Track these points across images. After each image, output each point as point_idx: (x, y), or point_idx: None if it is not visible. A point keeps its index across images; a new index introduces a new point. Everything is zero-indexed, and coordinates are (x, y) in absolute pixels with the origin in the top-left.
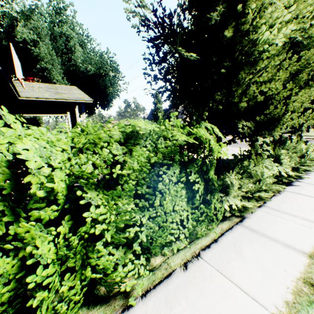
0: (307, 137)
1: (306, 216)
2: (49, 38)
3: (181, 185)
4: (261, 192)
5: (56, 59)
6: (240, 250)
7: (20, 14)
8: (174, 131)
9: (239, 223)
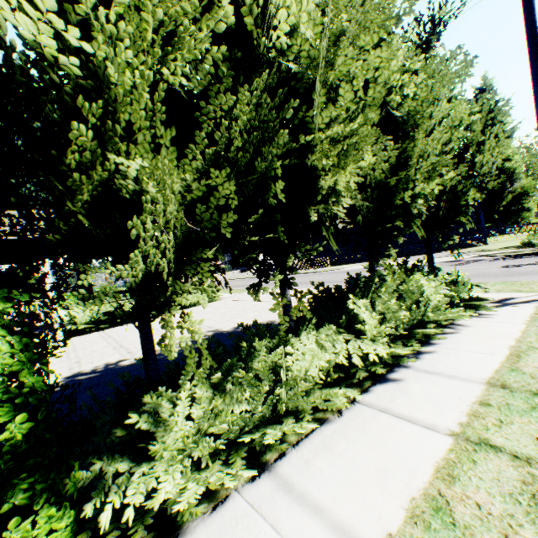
0: (481, 253)
1: (348, 511)
2: None
3: None
4: (285, 420)
5: None
6: None
7: None
8: None
9: None
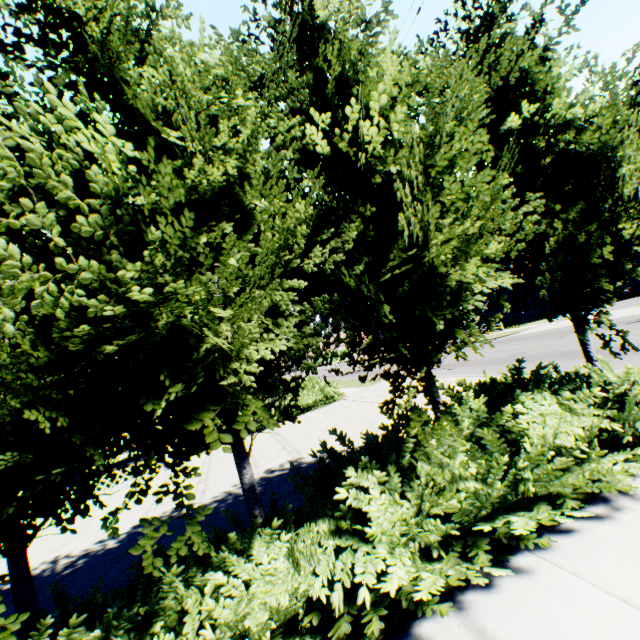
0: None
1: None
2: None
3: None
4: None
5: None
6: None
7: None
8: None
9: None
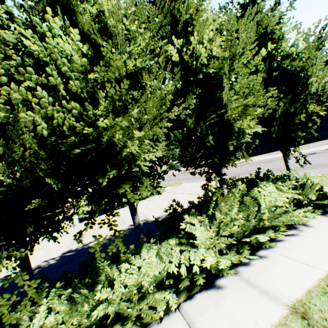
0: None
1: None
2: None
3: None
4: (115, 324)
5: None
6: None
7: None
8: None
9: None
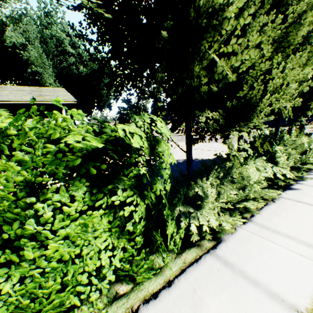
0: None
1: (306, 238)
2: (39, 41)
3: (99, 211)
4: (248, 201)
5: (46, 61)
6: (199, 305)
7: (10, 19)
8: (77, 129)
9: (211, 251)
